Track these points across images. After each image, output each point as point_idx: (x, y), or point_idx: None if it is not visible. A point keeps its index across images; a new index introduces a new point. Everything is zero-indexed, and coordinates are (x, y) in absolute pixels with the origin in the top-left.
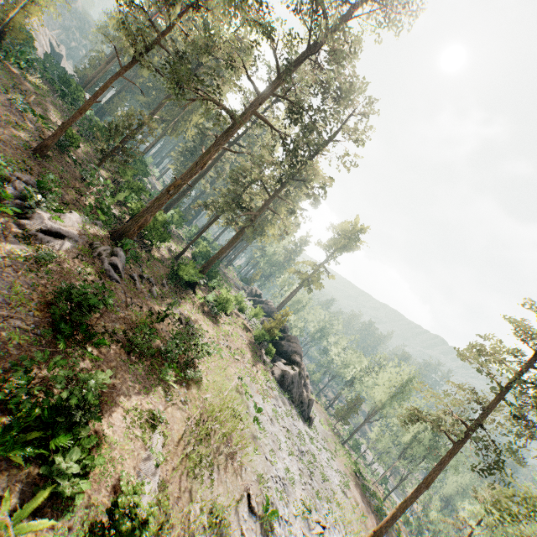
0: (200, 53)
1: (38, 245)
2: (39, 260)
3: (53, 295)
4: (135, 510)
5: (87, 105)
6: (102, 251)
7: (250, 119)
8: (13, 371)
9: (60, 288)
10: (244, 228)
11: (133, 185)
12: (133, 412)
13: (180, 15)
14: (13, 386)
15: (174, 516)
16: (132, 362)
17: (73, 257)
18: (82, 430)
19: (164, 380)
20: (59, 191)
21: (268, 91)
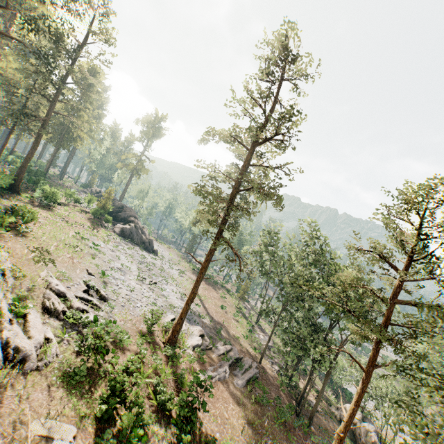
0: None
1: None
2: None
3: None
4: None
5: None
6: None
7: None
8: None
9: None
10: (40, 133)
11: None
12: None
13: None
14: None
15: (28, 274)
16: None
17: None
18: None
19: (0, 233)
20: None
21: None
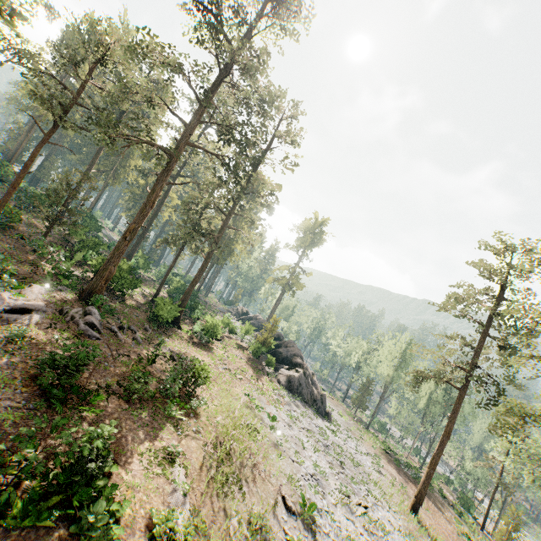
0: (119, 102)
1: (6, 326)
2: (11, 340)
3: (36, 369)
4: (173, 536)
5: (20, 178)
6: (74, 314)
7: (185, 151)
8: (15, 449)
9: (42, 359)
10: (210, 252)
11: (89, 243)
12: (148, 453)
13: (90, 73)
14: (22, 456)
15: (214, 536)
16: (134, 409)
17: (46, 327)
18: (101, 482)
19: (171, 416)
20: (13, 269)
21: (194, 121)
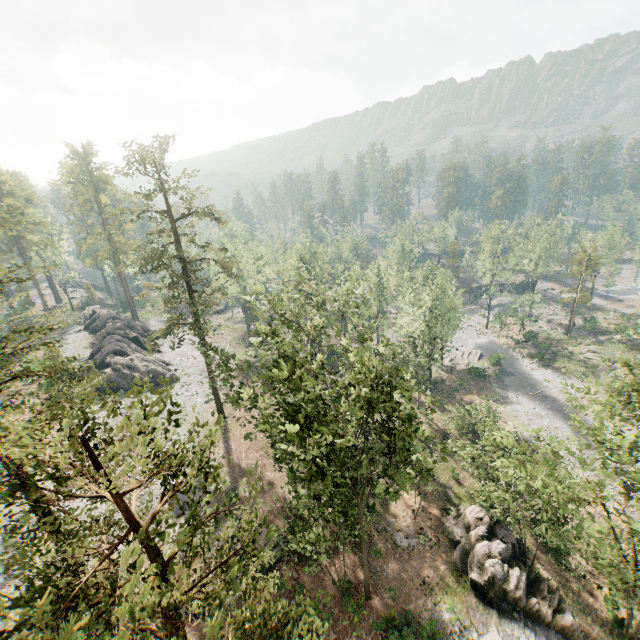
0: None
1: None
2: None
3: None
4: None
5: None
6: None
7: None
8: None
9: None
10: None
11: None
12: None
13: None
14: None
15: None
16: None
17: None
18: None
19: None
20: None
21: None
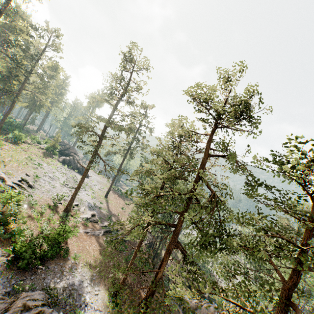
0: None
1: None
2: None
3: None
4: None
5: None
6: None
7: None
8: None
9: None
10: (14, 101)
11: None
12: None
13: None
14: None
15: None
16: None
17: None
18: None
19: None
20: None
21: None
